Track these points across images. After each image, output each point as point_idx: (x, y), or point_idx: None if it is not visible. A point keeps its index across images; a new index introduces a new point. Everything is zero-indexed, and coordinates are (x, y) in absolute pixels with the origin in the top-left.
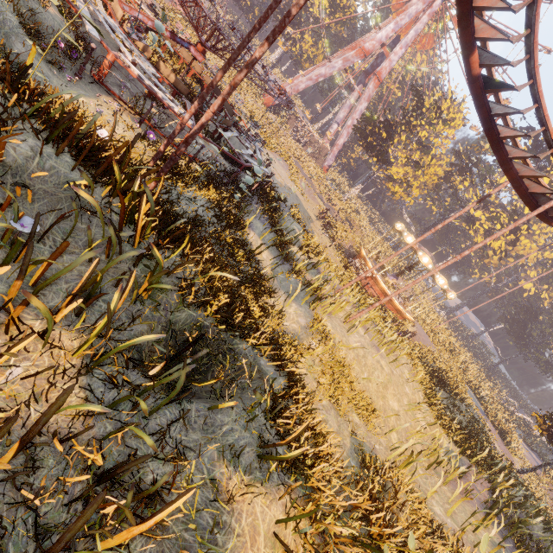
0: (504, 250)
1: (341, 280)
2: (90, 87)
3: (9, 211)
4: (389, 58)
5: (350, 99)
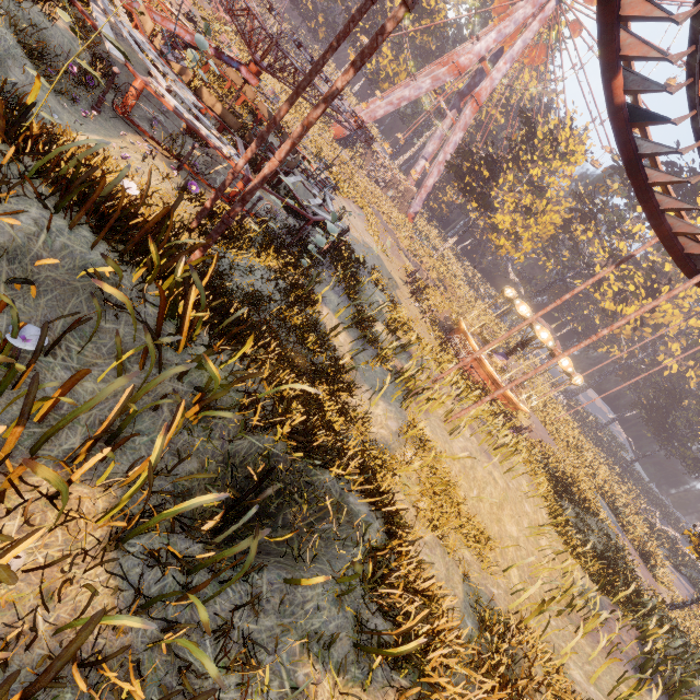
0: (639, 317)
1: (438, 363)
2: (111, 123)
3: (5, 311)
4: (490, 76)
5: (441, 128)
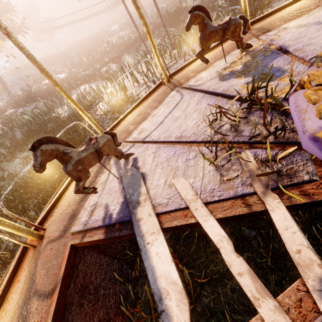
0: None
1: None
2: None
3: None
4: None
5: None
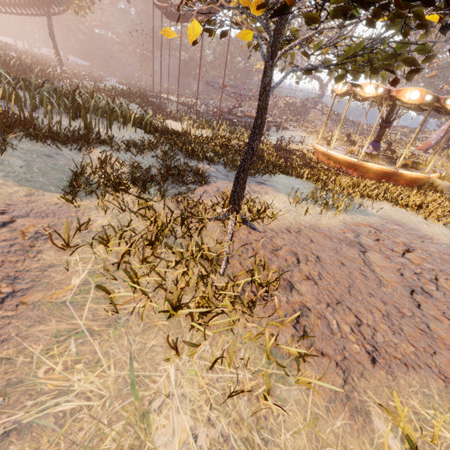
0: None
1: None
2: None
3: None
4: None
5: None
